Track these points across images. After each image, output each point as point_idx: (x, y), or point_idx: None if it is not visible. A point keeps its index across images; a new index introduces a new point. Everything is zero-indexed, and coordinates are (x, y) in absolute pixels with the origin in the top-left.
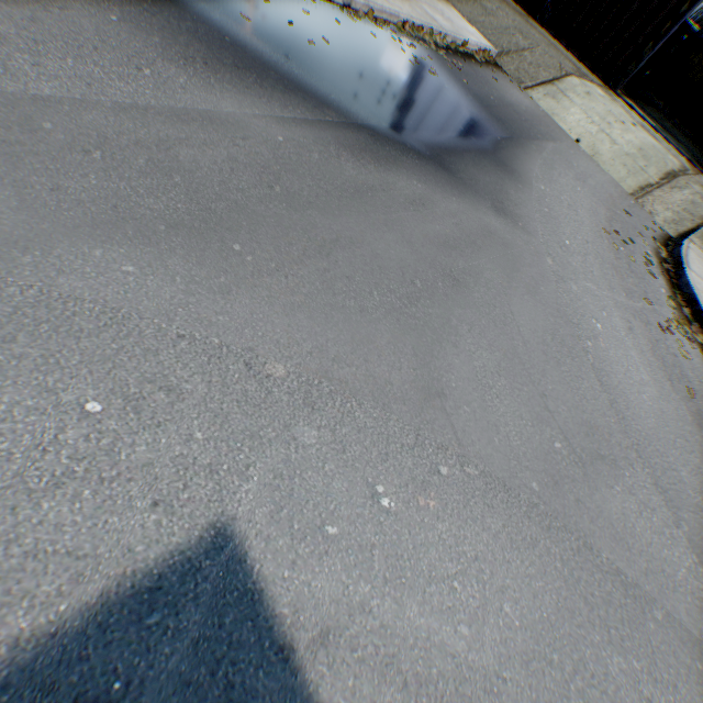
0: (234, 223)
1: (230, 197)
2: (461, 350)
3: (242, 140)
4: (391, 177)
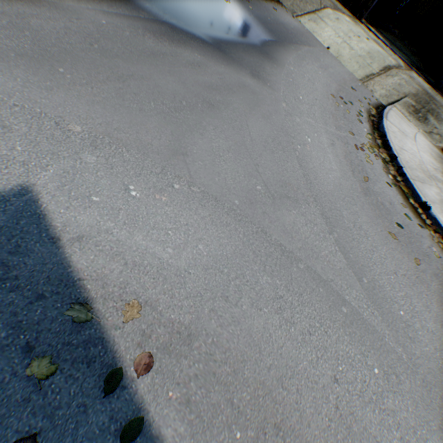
0: (62, 59)
1: (62, 46)
2: (205, 137)
3: (76, 20)
4: (179, 50)
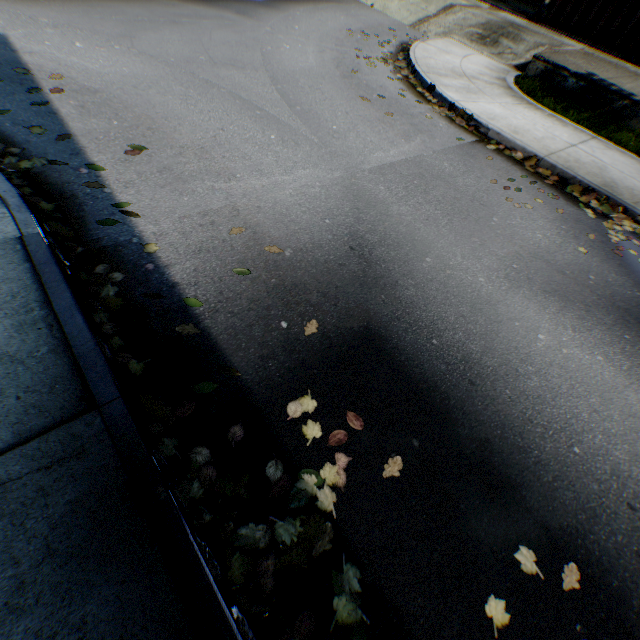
0: None
1: None
2: (159, 35)
3: None
4: None
